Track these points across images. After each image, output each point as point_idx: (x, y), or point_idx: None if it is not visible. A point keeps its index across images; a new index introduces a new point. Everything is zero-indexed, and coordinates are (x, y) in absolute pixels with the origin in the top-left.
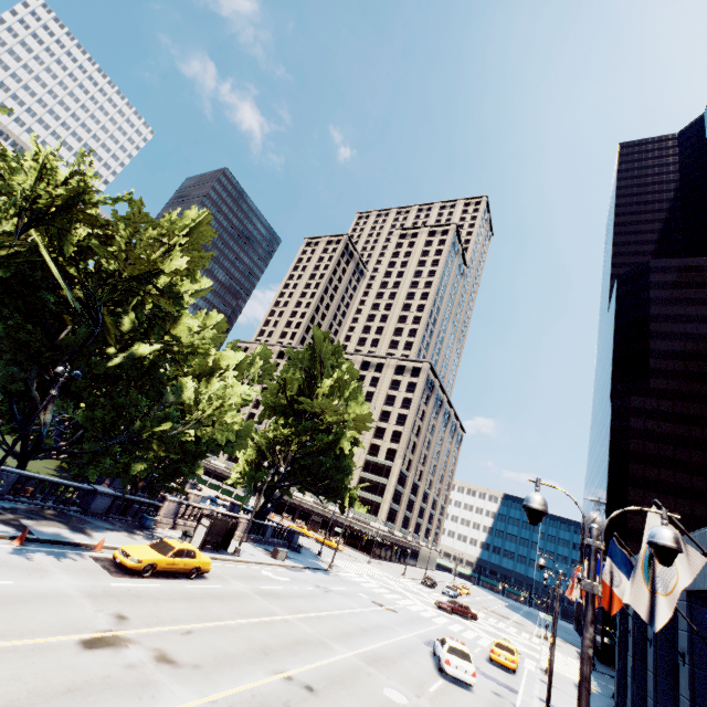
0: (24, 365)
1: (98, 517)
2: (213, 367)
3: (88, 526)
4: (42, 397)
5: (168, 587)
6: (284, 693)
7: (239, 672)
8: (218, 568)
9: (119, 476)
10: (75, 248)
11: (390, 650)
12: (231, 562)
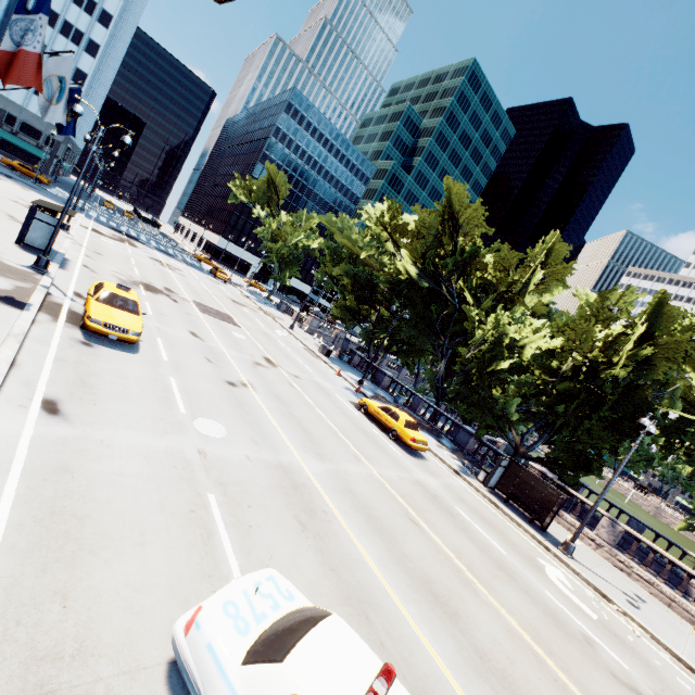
0: (422, 331)
1: (460, 449)
2: (590, 315)
3: (427, 432)
4: (441, 356)
5: (358, 416)
6: (228, 372)
7: (251, 374)
8: (462, 489)
9: (492, 429)
10: (420, 254)
11: (362, 578)
12: (517, 527)
